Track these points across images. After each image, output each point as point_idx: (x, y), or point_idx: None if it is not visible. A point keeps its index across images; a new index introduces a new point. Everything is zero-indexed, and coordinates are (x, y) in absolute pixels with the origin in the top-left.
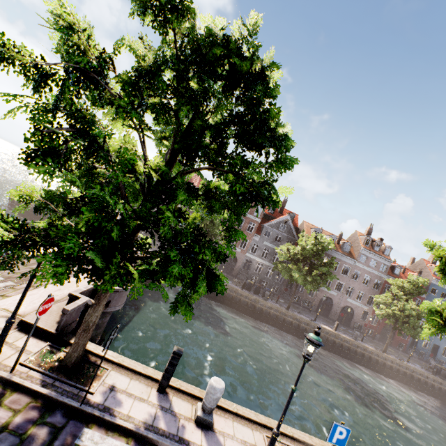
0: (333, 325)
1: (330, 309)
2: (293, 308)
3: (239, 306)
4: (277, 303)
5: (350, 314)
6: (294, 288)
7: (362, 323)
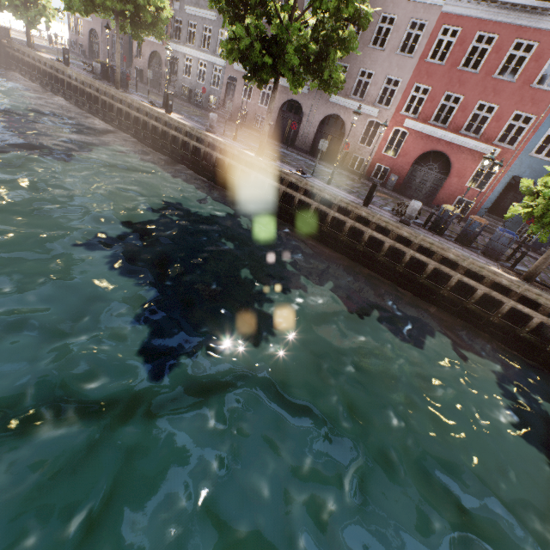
0: (246, 138)
1: (300, 130)
2: (185, 111)
3: (64, 92)
4: (142, 96)
5: (340, 136)
6: (237, 94)
7: (363, 154)
